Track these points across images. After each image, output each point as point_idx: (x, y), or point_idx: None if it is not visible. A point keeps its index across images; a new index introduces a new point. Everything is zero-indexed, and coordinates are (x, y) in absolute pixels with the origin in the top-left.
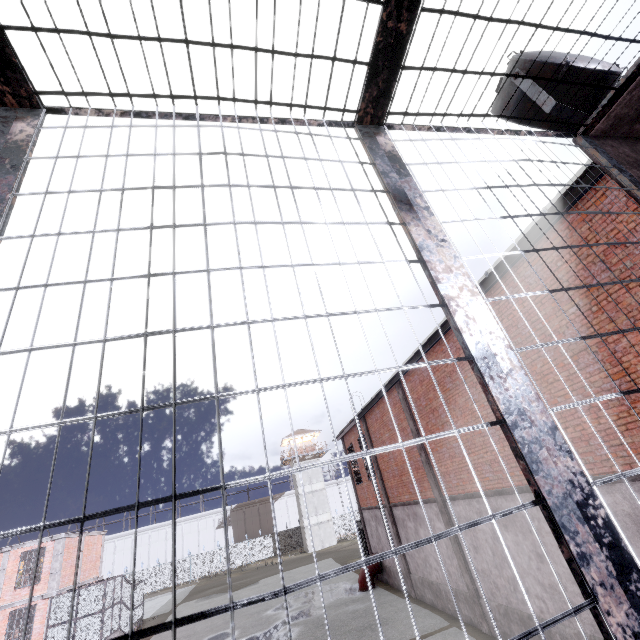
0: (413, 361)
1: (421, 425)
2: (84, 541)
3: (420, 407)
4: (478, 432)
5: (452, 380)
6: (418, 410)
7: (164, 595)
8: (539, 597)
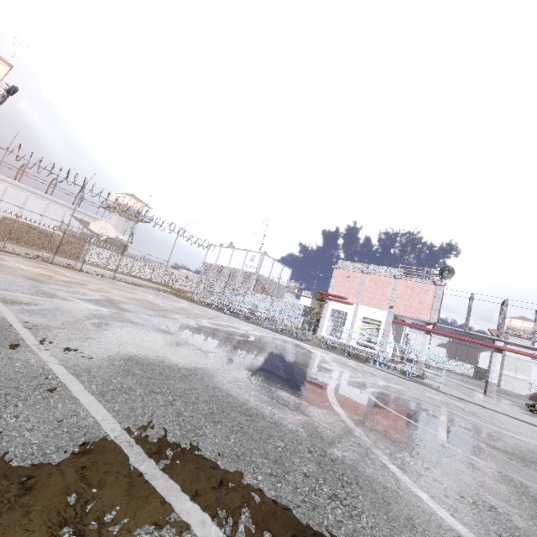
0: None
1: None
2: None
3: None
4: None
5: None
6: None
7: None
8: None
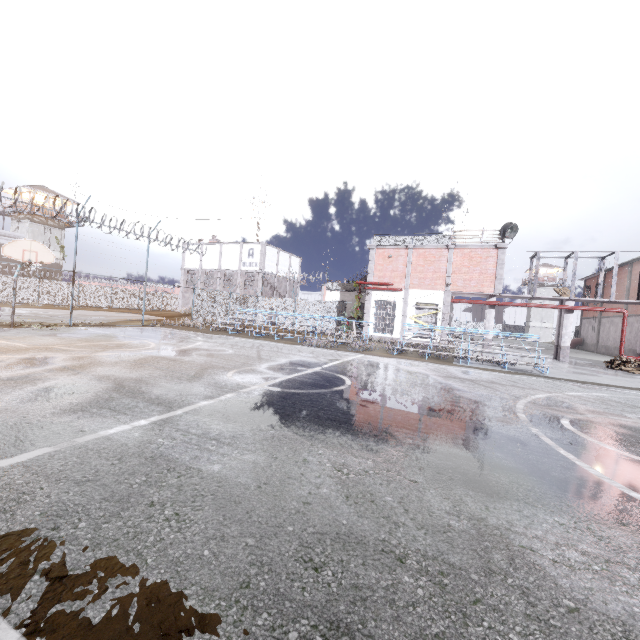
0: (639, 259)
1: (632, 286)
2: None
3: (635, 278)
4: None
5: None
6: (634, 279)
7: None
8: None
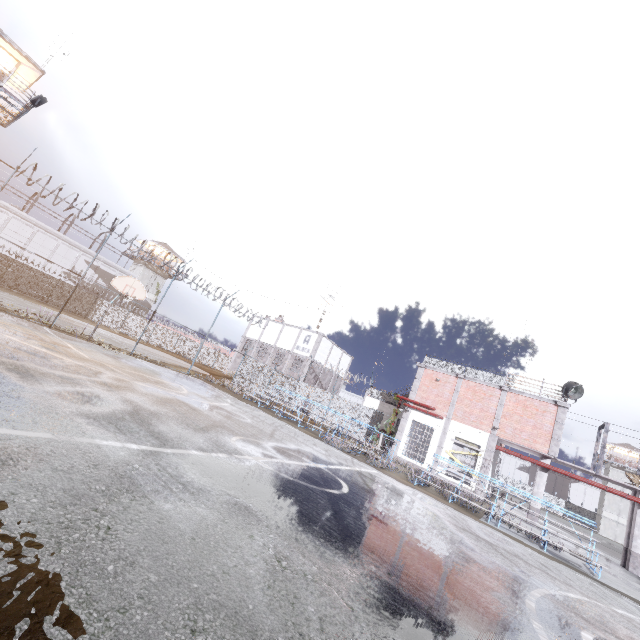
0: None
1: None
2: None
3: None
4: None
5: None
6: None
7: None
8: None
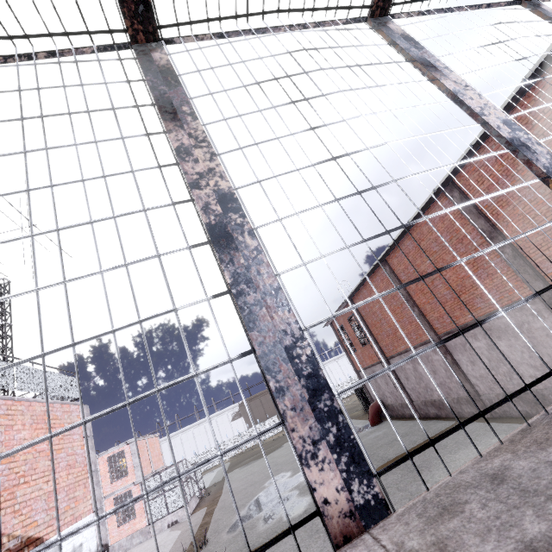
0: (400, 239)
1: (411, 288)
2: (148, 442)
3: (408, 274)
4: (467, 276)
5: (438, 244)
6: (406, 277)
7: (208, 474)
8: (532, 376)
